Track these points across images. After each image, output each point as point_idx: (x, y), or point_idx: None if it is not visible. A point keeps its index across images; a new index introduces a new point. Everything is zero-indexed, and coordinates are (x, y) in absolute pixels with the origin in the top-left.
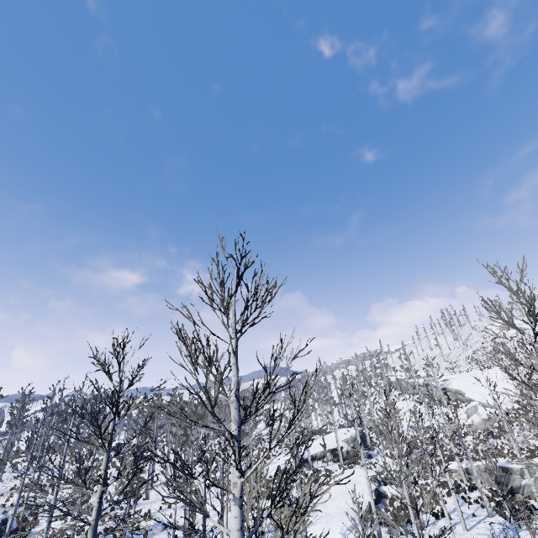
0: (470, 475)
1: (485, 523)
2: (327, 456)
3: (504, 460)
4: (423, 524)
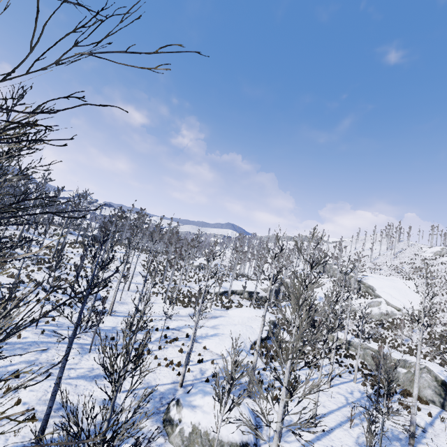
0: (350, 346)
1: (347, 386)
2: (244, 294)
3: (386, 348)
4: (295, 367)
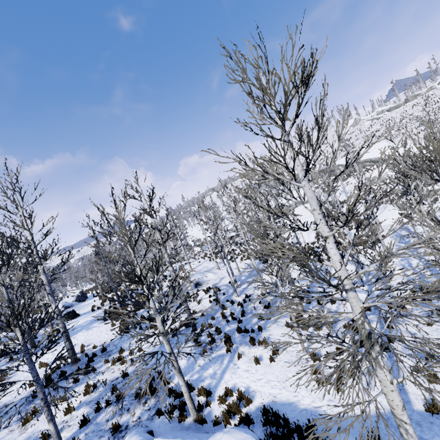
0: None
1: None
2: None
3: None
4: None
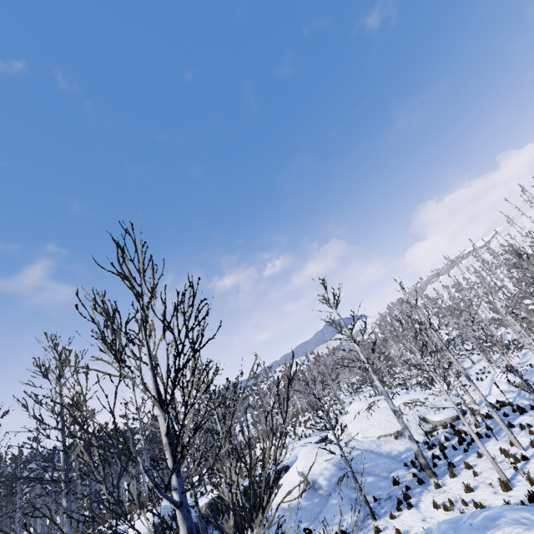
0: None
1: None
2: None
3: None
4: None
